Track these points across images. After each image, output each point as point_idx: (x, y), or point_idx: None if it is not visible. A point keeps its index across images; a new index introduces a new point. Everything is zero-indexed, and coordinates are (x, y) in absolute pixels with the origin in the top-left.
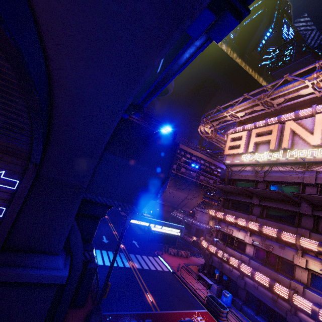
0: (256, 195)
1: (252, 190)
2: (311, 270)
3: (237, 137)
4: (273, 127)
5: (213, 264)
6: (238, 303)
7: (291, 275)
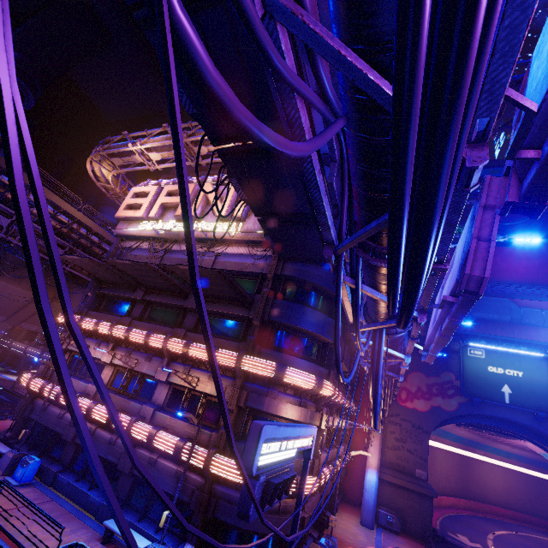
0: (143, 286)
1: (125, 268)
2: (174, 385)
3: (144, 193)
4: (190, 186)
5: (31, 416)
6: (52, 471)
7: (150, 399)
